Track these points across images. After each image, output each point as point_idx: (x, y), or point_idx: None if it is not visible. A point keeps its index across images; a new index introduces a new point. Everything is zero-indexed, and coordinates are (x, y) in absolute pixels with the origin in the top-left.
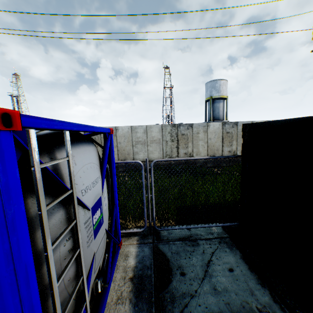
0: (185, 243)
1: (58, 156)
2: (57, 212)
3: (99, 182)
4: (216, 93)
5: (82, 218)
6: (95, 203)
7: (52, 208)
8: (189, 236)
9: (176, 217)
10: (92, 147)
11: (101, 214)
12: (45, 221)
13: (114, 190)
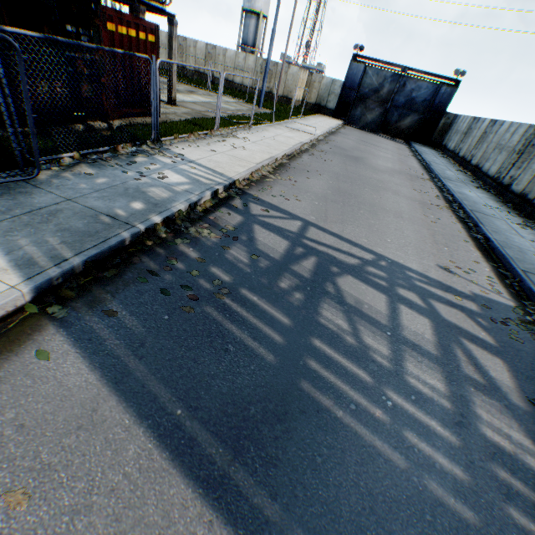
0: None
1: None
2: None
3: None
4: (247, 4)
5: None
6: None
7: None
8: None
9: None
10: None
11: None
12: None
13: None
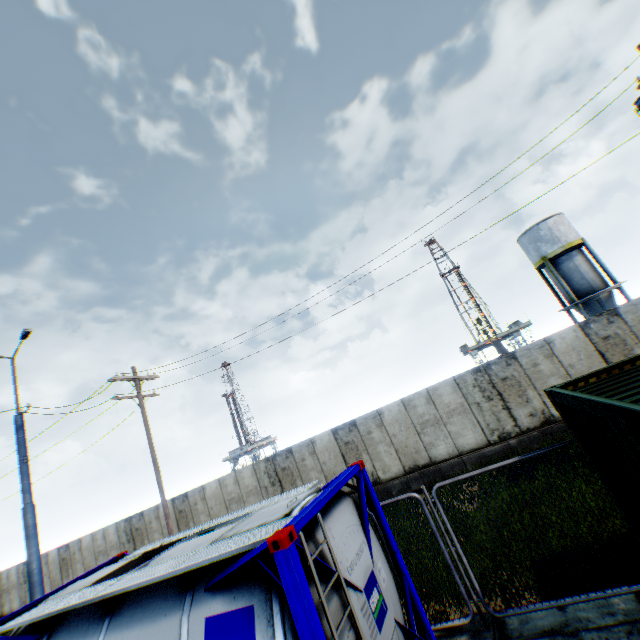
0: (553, 639)
1: (318, 536)
2: (332, 597)
3: (365, 548)
4: (551, 246)
5: (356, 602)
6: (366, 580)
7: (327, 593)
8: (562, 625)
9: (533, 583)
10: (345, 502)
11: (381, 595)
12: (325, 606)
13: (394, 550)
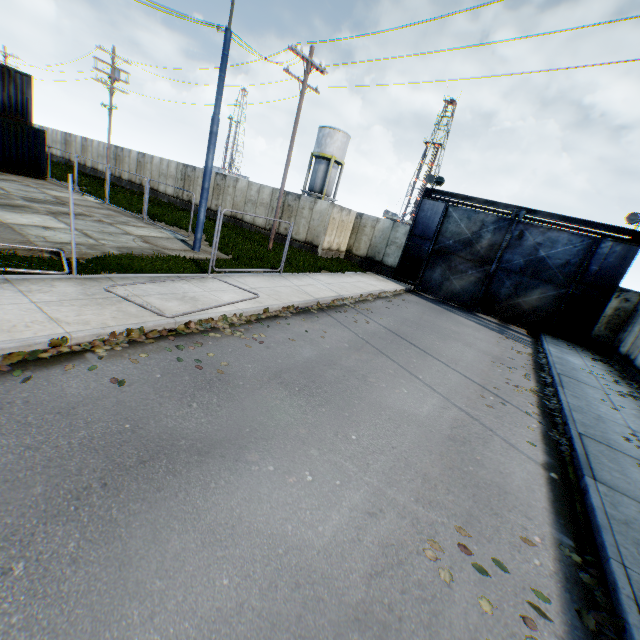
0: None
1: None
2: None
3: None
4: (317, 148)
5: None
6: None
7: None
8: None
9: None
10: None
11: None
12: None
13: None
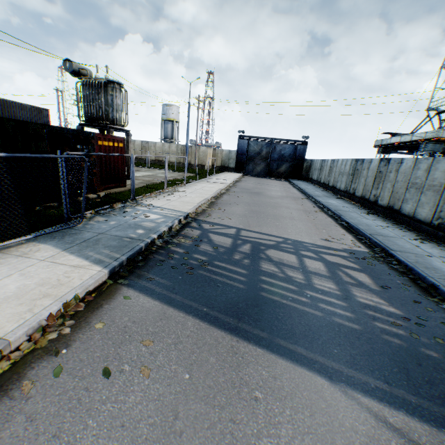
0: None
1: None
2: None
3: None
4: (164, 116)
5: None
6: None
7: None
8: None
9: None
10: None
11: None
12: None
13: None
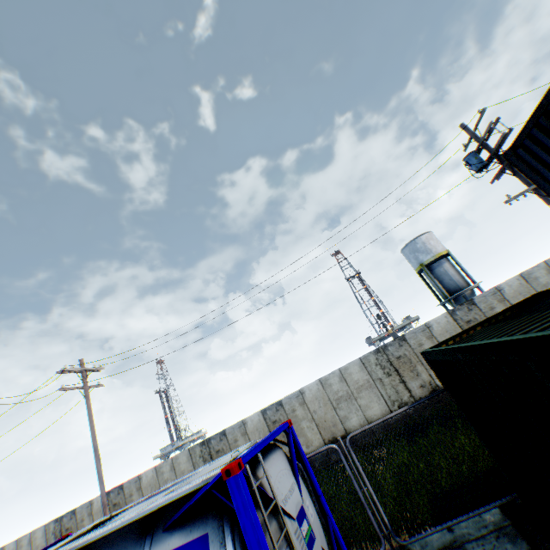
0: None
1: (258, 474)
2: (271, 521)
3: (295, 487)
4: (426, 256)
5: (291, 527)
6: (298, 512)
7: (268, 517)
8: (451, 541)
9: (430, 515)
10: (278, 452)
11: (310, 526)
12: (267, 522)
13: (319, 494)
